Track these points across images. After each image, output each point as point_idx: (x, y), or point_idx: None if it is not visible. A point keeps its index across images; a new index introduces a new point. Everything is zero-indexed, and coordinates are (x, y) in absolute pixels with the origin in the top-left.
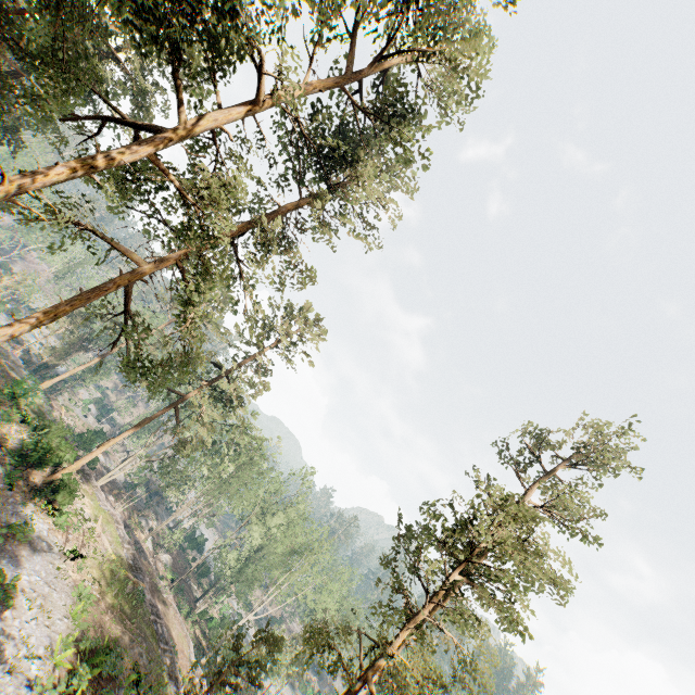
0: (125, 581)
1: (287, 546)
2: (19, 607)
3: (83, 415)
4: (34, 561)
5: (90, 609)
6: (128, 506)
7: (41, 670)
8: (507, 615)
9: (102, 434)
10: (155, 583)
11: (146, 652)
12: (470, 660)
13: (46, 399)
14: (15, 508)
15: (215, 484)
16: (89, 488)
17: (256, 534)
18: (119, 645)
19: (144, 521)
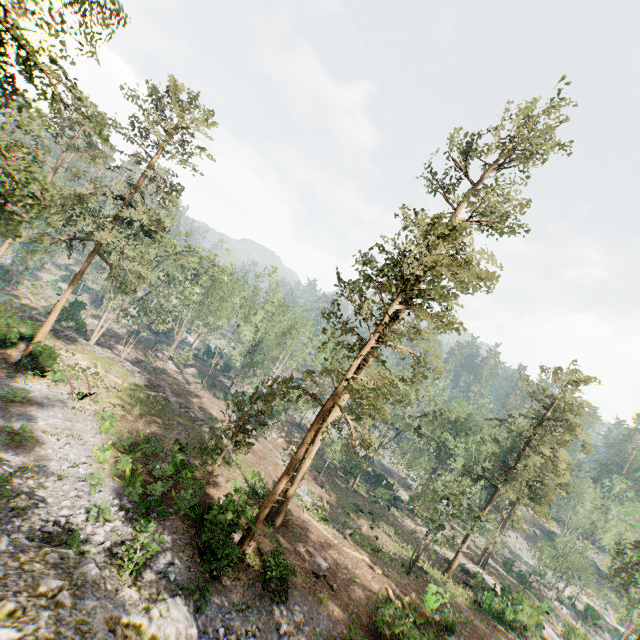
0: (145, 397)
1: (277, 333)
2: (46, 443)
3: (55, 294)
4: (45, 411)
5: (119, 423)
6: (140, 348)
7: (89, 470)
8: (441, 319)
9: (79, 304)
10: (185, 389)
11: (183, 431)
12: (423, 359)
13: (5, 292)
14: (3, 383)
15: (196, 309)
16: (78, 347)
17: (247, 333)
18: (154, 436)
19: (160, 354)
